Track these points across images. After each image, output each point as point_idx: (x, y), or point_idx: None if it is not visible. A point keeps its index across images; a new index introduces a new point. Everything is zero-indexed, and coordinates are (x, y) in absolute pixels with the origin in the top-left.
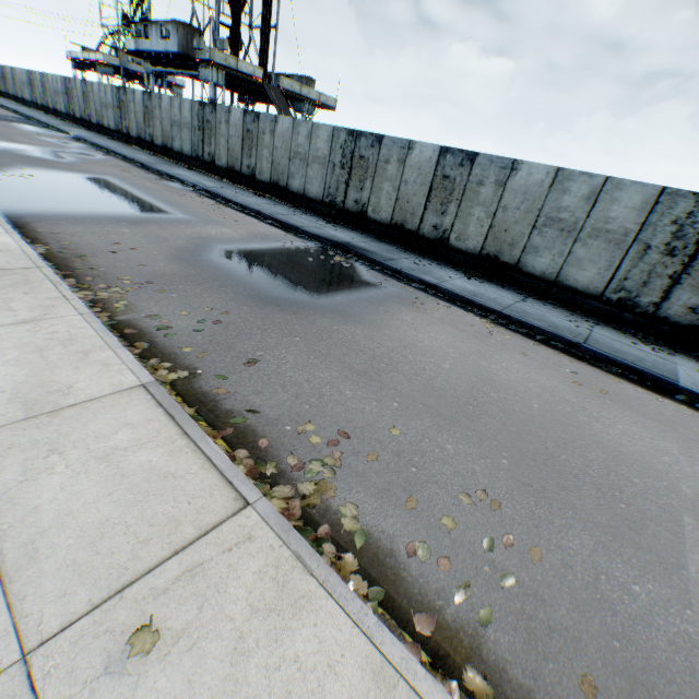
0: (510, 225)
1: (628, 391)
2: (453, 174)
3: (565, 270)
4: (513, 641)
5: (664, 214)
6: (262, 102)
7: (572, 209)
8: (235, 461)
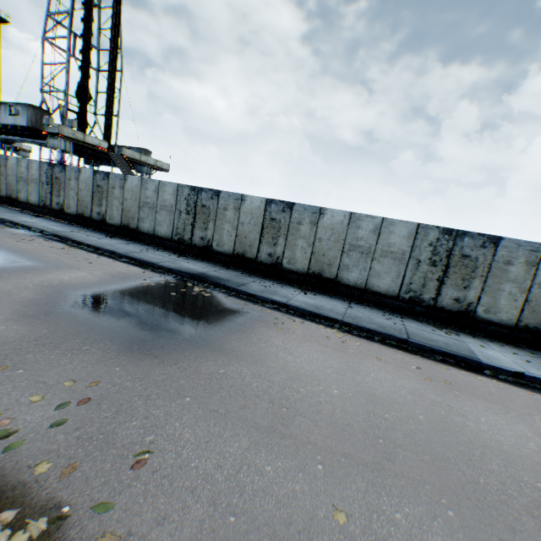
0: (326, 251)
1: (459, 376)
2: (278, 217)
3: (370, 280)
4: None
5: (423, 240)
6: (107, 164)
7: (366, 238)
8: None
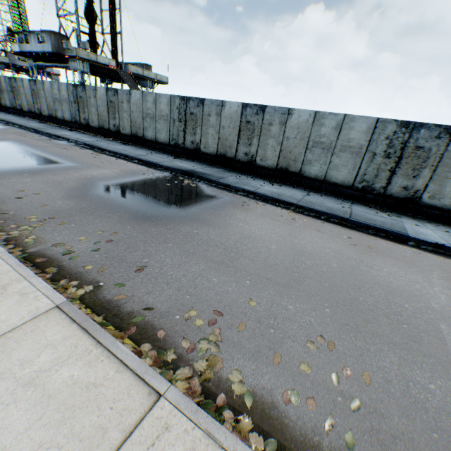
0: (292, 148)
1: (383, 244)
2: (253, 119)
3: (329, 172)
4: None
5: (381, 134)
6: (117, 81)
7: (328, 135)
8: (142, 355)
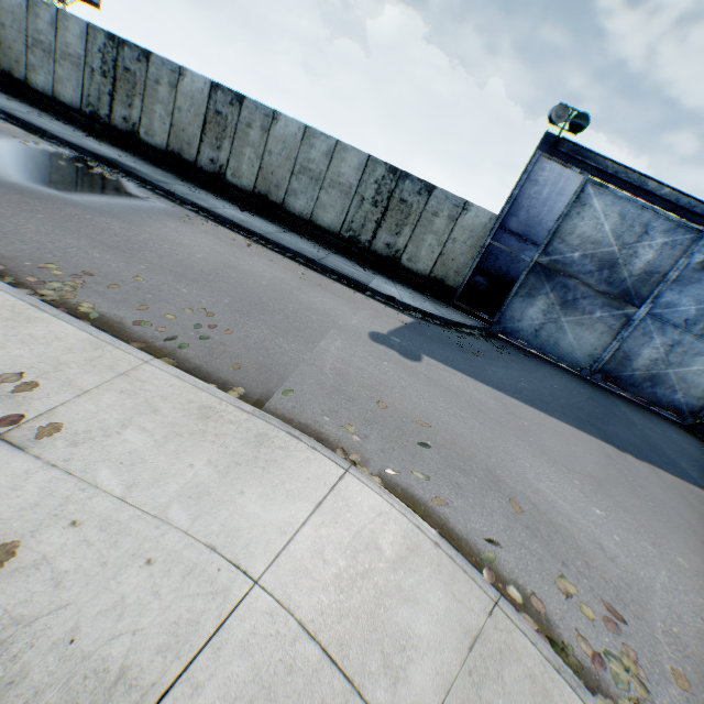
0: (275, 169)
1: (337, 287)
2: (225, 112)
3: (316, 212)
4: (199, 354)
5: (371, 176)
6: None
7: (318, 162)
8: None
